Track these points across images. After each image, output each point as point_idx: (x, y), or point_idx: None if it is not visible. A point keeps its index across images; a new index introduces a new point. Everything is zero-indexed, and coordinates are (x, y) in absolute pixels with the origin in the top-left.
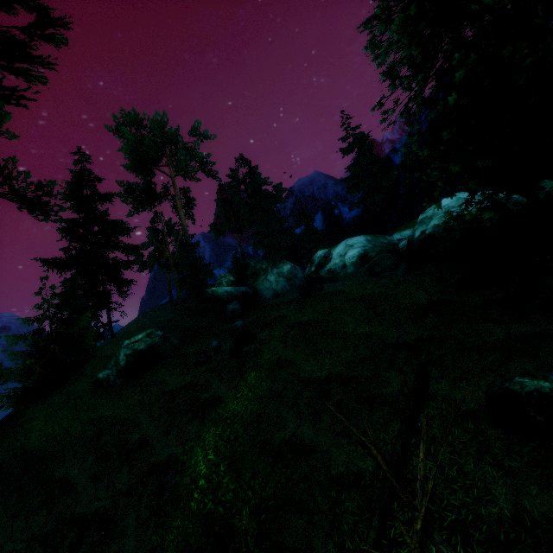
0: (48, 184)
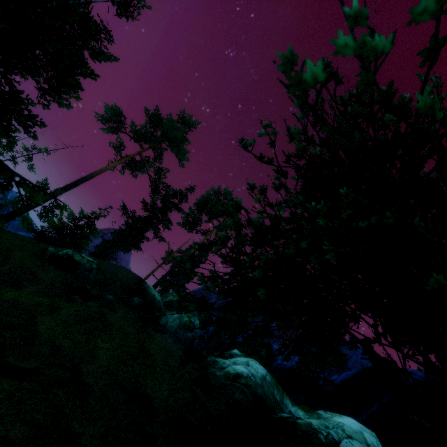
0: (172, 189)
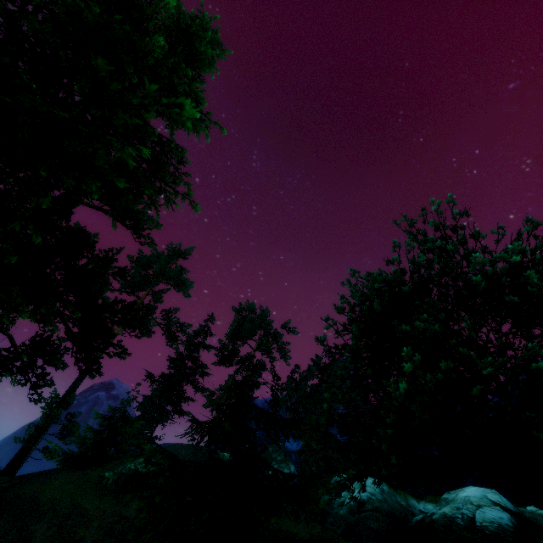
0: (187, 325)
